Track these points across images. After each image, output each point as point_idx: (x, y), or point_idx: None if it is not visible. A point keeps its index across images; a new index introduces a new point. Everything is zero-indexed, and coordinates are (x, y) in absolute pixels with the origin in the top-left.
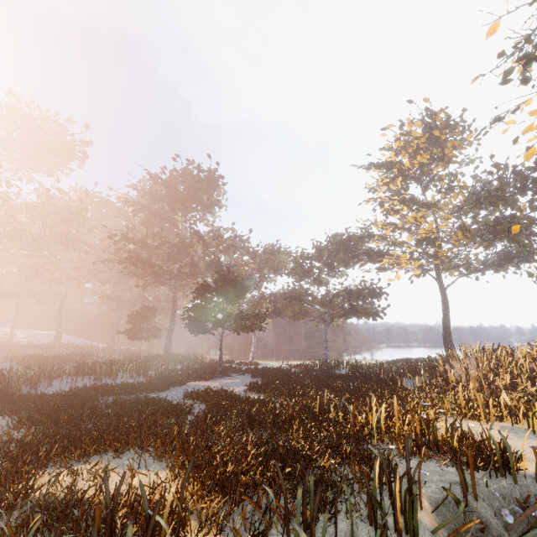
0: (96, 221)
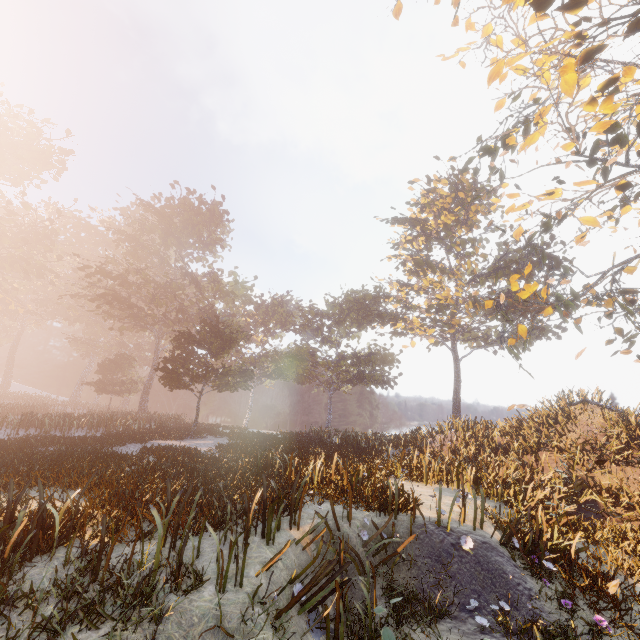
0: (70, 246)
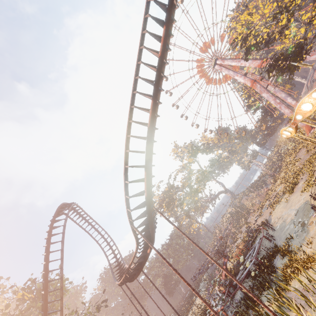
0: None
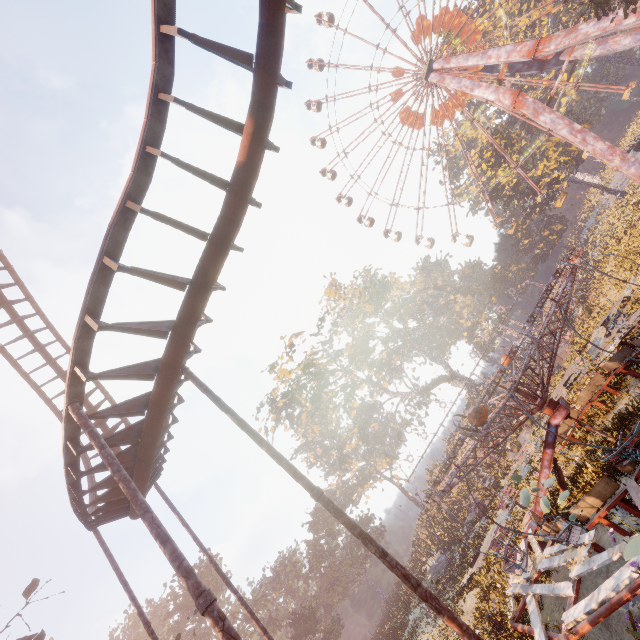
0: None
